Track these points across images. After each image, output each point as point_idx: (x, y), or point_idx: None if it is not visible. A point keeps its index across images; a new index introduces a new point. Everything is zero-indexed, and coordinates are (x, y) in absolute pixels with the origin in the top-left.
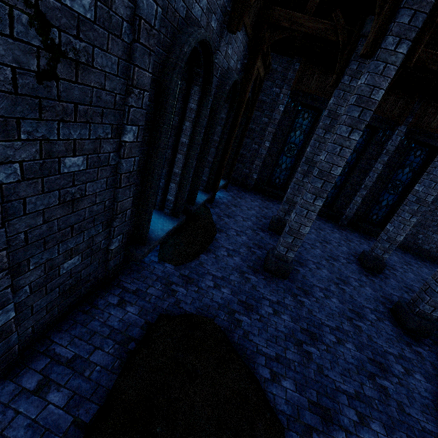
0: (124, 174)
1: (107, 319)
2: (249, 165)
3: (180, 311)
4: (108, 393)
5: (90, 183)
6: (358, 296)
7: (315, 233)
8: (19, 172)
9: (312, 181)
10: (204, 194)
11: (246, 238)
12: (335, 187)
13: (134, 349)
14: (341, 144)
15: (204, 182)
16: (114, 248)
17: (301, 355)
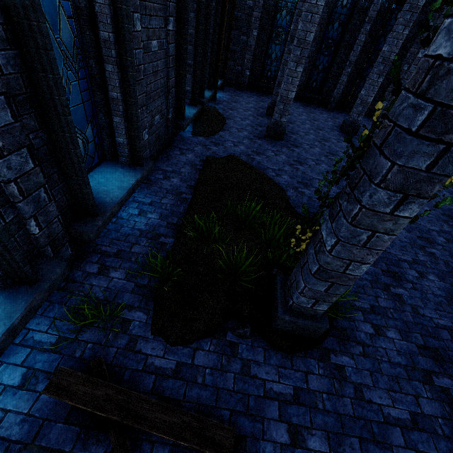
0: (171, 57)
1: (179, 159)
2: (240, 61)
3: (217, 156)
4: (196, 179)
5: (159, 61)
6: (335, 147)
7: (305, 115)
8: (143, 48)
9: (293, 51)
10: (208, 91)
11: (249, 122)
12: (323, 70)
13: (200, 168)
14: (311, 12)
15: (206, 79)
16: (170, 118)
17: (293, 169)
